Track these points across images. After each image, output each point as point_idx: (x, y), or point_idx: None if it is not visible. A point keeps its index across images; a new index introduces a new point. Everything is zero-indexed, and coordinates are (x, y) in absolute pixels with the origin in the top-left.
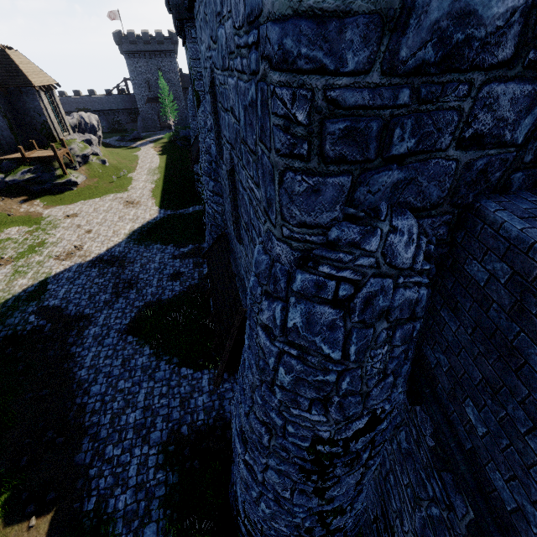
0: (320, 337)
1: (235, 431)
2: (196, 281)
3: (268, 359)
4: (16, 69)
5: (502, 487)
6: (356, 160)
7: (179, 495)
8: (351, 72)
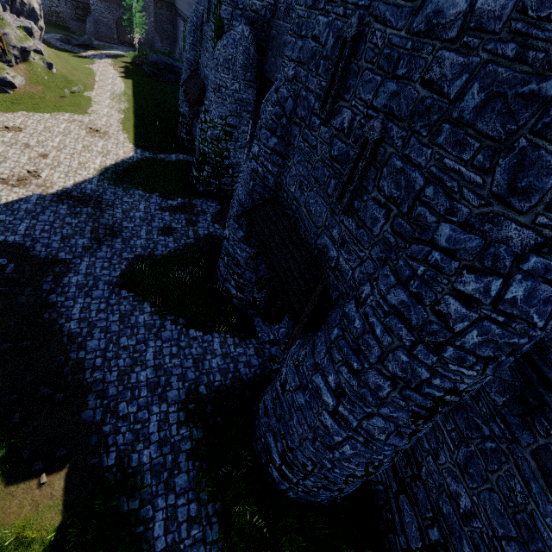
0: (535, 309)
1: (325, 387)
2: (192, 240)
3: (454, 323)
4: None
5: None
6: None
7: (206, 448)
8: None
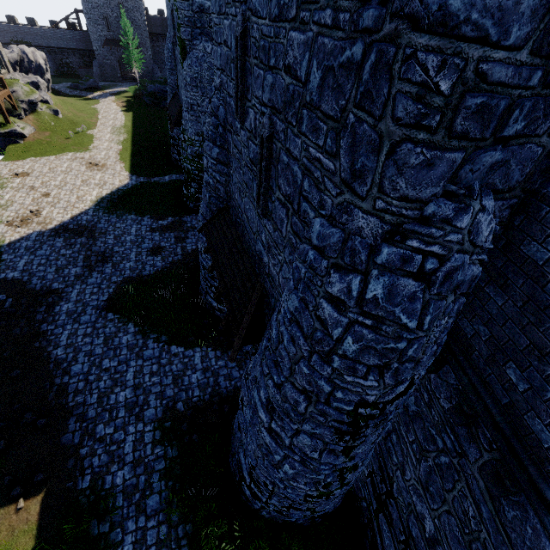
0: (400, 308)
1: (259, 402)
2: (180, 257)
3: (331, 330)
4: None
5: (540, 430)
6: (474, 137)
7: (180, 467)
8: (508, 46)
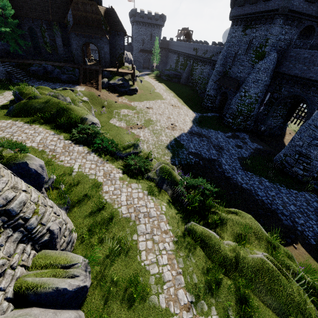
0: None
1: None
2: (252, 150)
3: None
4: (118, 21)
5: None
6: None
7: None
8: None
